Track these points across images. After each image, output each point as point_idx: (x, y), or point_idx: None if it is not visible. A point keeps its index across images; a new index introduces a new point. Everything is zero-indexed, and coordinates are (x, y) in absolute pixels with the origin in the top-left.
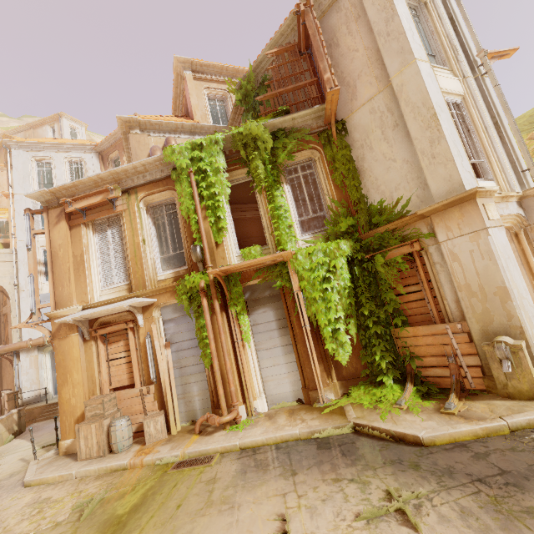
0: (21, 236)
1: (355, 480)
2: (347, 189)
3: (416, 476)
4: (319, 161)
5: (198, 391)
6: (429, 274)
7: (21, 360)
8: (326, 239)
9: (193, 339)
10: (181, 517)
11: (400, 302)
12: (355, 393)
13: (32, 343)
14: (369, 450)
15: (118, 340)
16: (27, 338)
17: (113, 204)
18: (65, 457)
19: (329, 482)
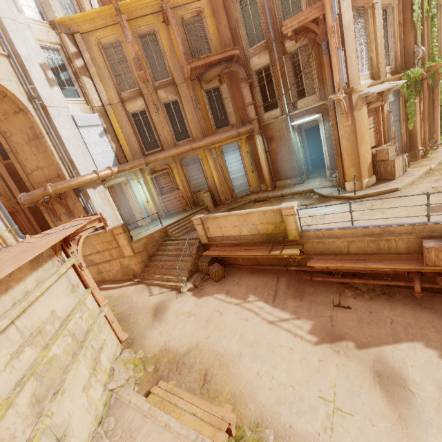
0: (2, 9)
1: None
2: None
3: None
4: None
5: (397, 146)
6: None
7: (91, 197)
8: (441, 59)
9: (397, 115)
10: None
11: None
12: None
13: (102, 175)
14: None
15: (370, 115)
16: (84, 171)
17: None
18: (374, 186)
19: None
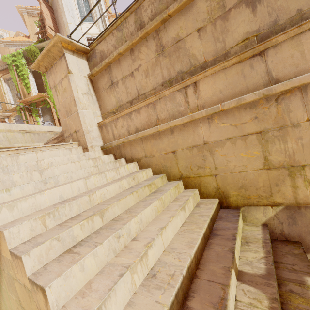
0: None
1: None
2: None
3: None
4: None
5: None
6: None
7: None
8: None
9: None
10: None
11: None
12: None
13: None
14: None
15: None
16: None
17: None
18: None
19: None
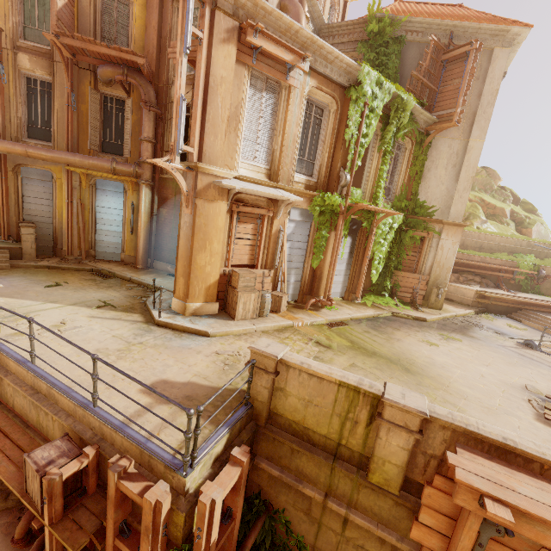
0: None
1: (423, 331)
2: (414, 183)
3: (438, 330)
4: (408, 151)
5: (294, 281)
6: (424, 250)
7: None
8: (391, 207)
9: (303, 242)
10: (385, 344)
11: (405, 258)
12: (370, 298)
13: None
14: (409, 322)
15: (248, 221)
16: None
17: (289, 71)
18: (202, 317)
19: (417, 332)
